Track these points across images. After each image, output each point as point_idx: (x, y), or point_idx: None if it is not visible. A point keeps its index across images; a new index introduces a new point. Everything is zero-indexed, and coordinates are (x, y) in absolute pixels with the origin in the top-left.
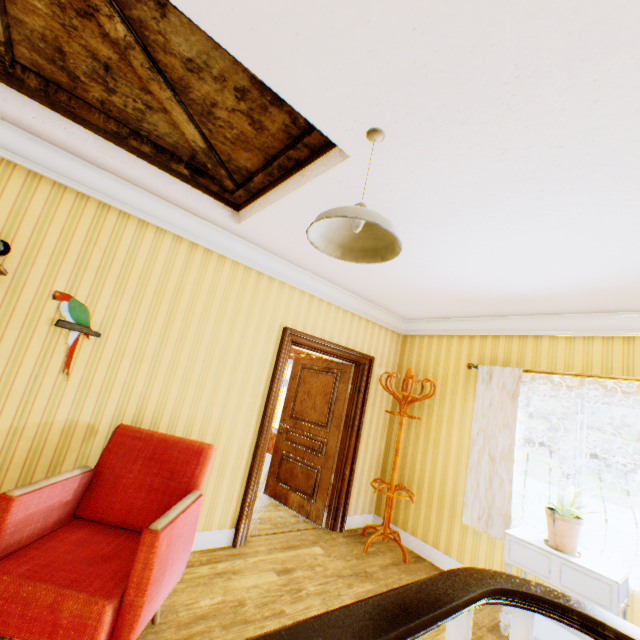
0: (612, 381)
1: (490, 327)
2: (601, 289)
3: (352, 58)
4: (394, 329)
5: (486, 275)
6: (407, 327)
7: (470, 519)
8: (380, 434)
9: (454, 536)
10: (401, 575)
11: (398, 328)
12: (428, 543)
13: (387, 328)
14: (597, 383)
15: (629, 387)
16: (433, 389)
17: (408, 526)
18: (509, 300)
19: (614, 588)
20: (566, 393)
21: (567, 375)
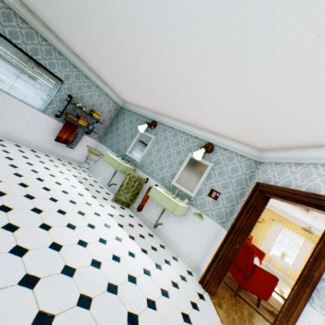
0: (299, 235)
1: (280, 213)
2: (310, 224)
3: (324, 220)
4: None
5: (296, 215)
6: None
7: (261, 248)
8: None
9: None
10: None
11: None
12: None
13: None
14: (296, 234)
15: (301, 237)
16: (261, 220)
17: None
18: (292, 215)
19: (289, 265)
20: (289, 233)
21: (292, 231)
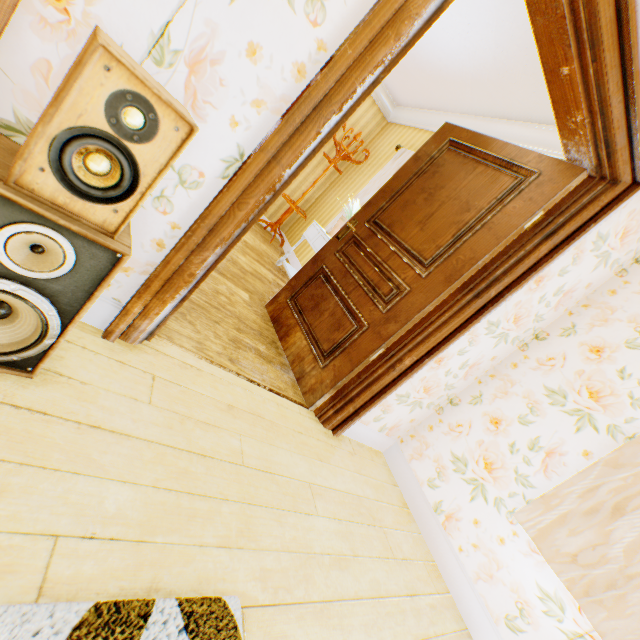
0: None
1: (434, 123)
2: (484, 66)
3: None
4: (381, 108)
5: None
6: (394, 114)
7: None
8: (319, 185)
9: (308, 249)
10: (259, 236)
11: (386, 111)
12: (294, 251)
13: (376, 103)
14: None
15: None
16: (366, 158)
17: (293, 242)
18: (442, 77)
19: None
20: None
21: None
